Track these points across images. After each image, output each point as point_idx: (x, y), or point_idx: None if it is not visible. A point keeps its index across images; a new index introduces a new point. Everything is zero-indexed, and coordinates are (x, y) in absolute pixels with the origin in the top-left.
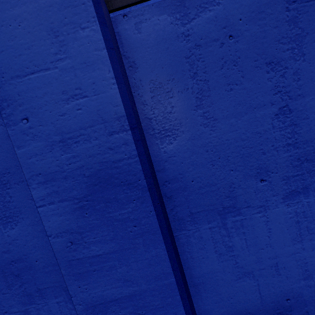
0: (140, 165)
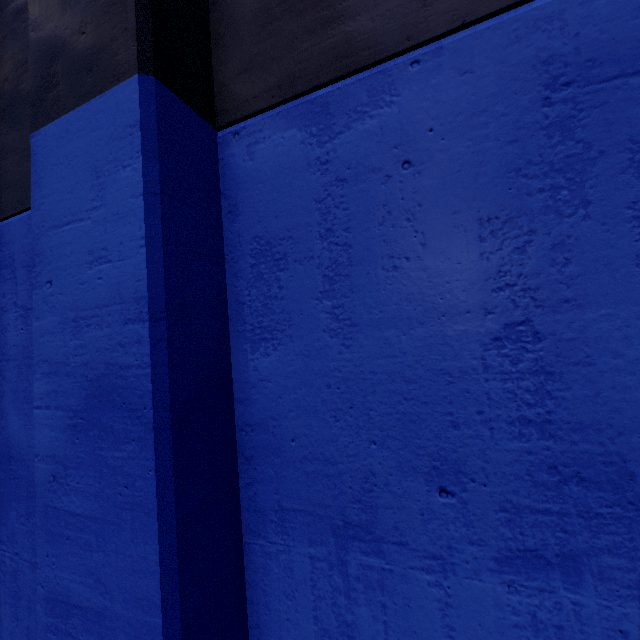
0: (150, 382)
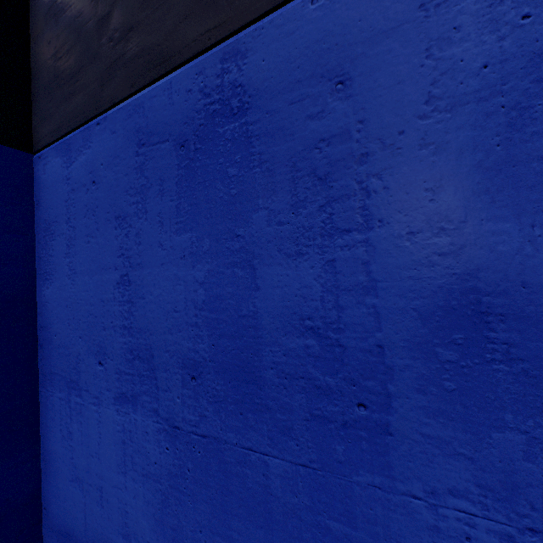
0: None
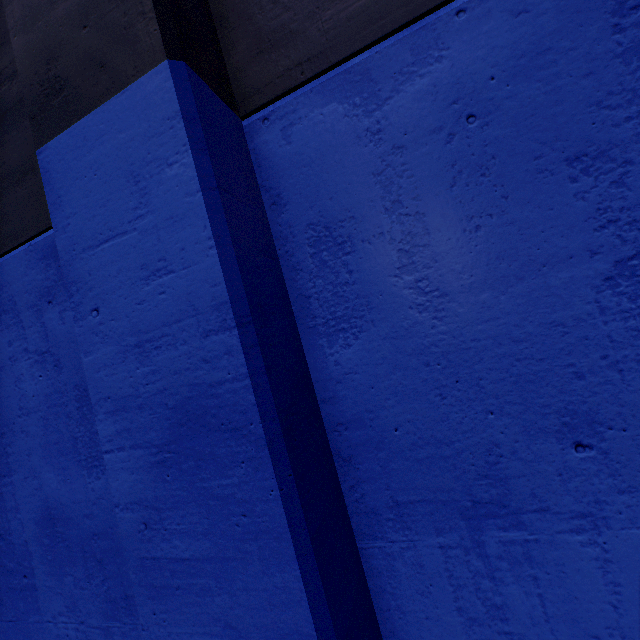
0: (252, 394)
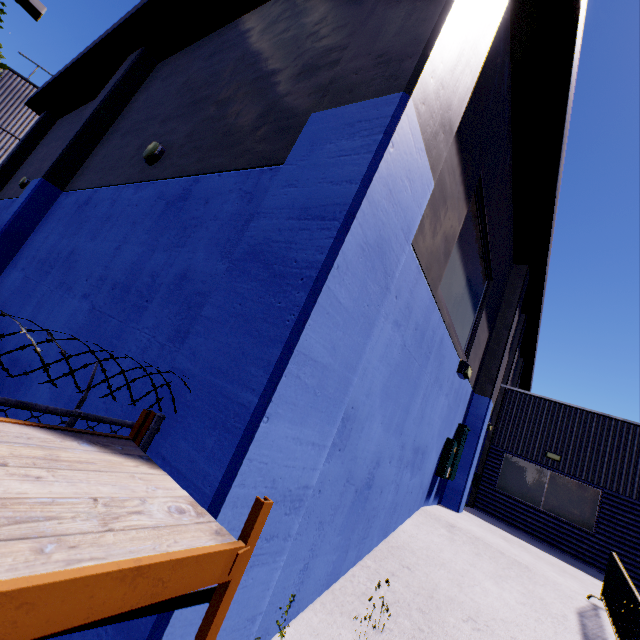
0: (6, 224)
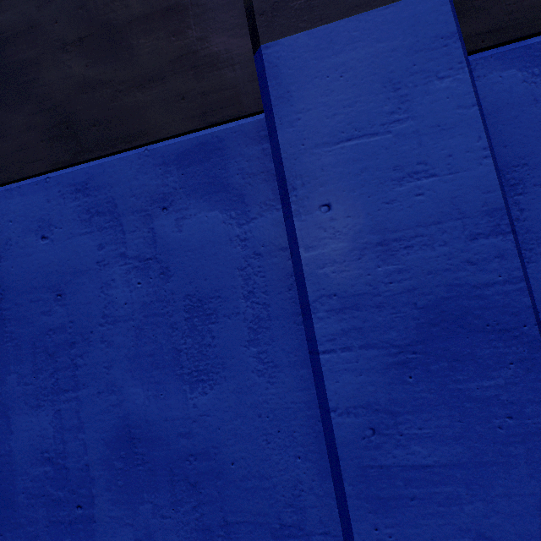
0: (527, 296)
